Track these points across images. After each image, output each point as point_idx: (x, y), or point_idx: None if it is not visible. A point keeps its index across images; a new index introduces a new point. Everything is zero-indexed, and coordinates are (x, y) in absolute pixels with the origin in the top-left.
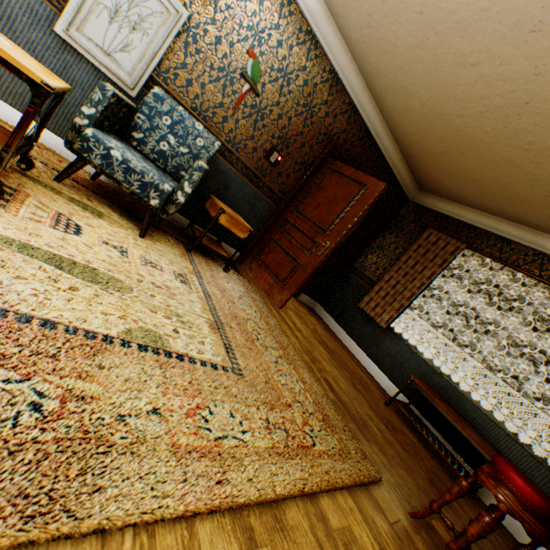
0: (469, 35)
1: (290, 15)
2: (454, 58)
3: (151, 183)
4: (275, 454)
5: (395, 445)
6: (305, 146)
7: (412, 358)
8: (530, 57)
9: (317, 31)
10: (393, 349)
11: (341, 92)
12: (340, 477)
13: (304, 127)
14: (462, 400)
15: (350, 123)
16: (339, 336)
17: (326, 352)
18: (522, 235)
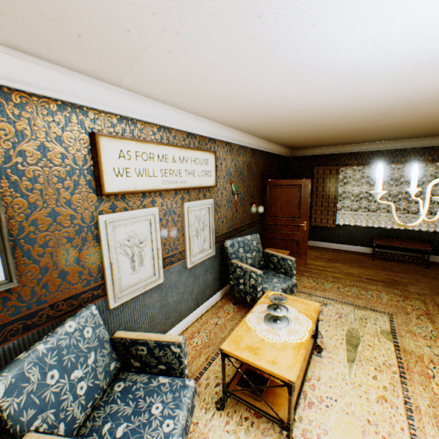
0: (339, 126)
1: (232, 150)
2: (328, 129)
3: (291, 286)
4: (432, 324)
5: (404, 276)
6: (257, 188)
7: (357, 230)
8: (369, 124)
9: (242, 143)
10: (345, 232)
11: (256, 152)
12: (435, 310)
13: (254, 182)
14: (391, 232)
15: (263, 158)
16: (314, 245)
17: (339, 264)
18: (360, 147)
